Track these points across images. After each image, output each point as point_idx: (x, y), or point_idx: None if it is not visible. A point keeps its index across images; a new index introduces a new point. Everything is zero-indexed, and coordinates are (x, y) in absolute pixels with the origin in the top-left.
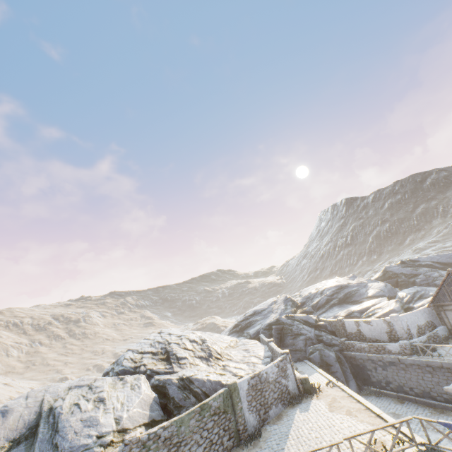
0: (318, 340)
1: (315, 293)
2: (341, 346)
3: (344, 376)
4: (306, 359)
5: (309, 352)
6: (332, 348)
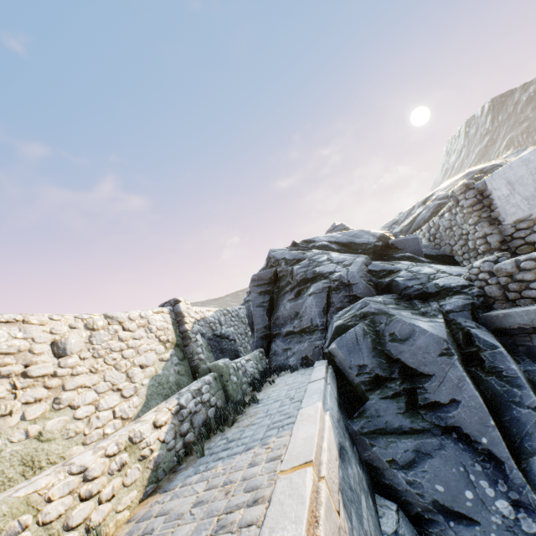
0: (378, 288)
1: (410, 209)
2: (477, 290)
3: (499, 422)
4: (325, 356)
5: (334, 329)
6: (436, 304)
